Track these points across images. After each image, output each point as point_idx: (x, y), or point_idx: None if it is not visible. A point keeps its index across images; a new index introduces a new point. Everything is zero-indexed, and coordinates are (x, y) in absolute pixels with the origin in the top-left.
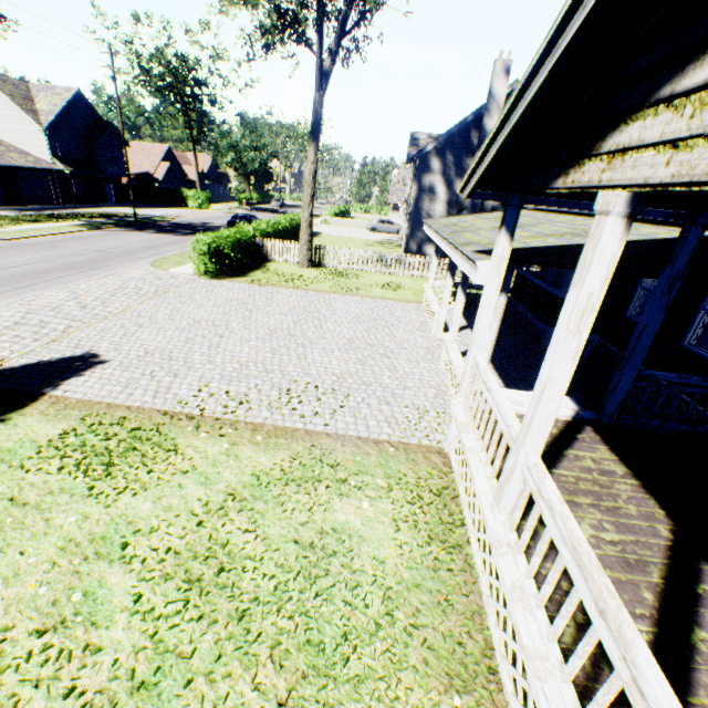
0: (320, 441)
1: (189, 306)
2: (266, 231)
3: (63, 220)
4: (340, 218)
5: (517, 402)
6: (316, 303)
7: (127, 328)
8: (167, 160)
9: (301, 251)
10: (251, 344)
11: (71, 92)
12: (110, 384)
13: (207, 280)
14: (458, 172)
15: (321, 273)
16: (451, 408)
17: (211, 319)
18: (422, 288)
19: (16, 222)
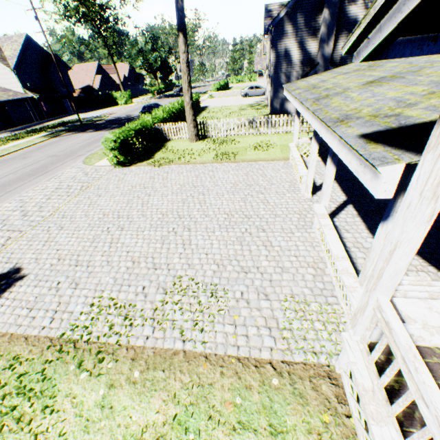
0: (198, 371)
1: (103, 199)
2: (162, 117)
3: (36, 134)
4: (220, 91)
5: (429, 325)
6: (202, 176)
7: (51, 231)
8: (99, 74)
9: (189, 129)
10: (145, 234)
11: (22, 37)
12: (19, 306)
13: (120, 168)
14: (308, 31)
15: (206, 144)
16: (345, 349)
17: (117, 209)
18: (287, 143)
19: (6, 142)
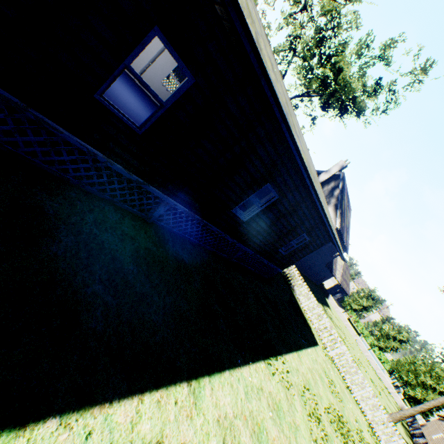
0: None
1: None
2: None
3: None
4: None
5: None
6: None
7: None
8: None
9: None
10: None
11: None
12: None
13: None
14: None
15: None
16: None
17: None
18: None
19: None
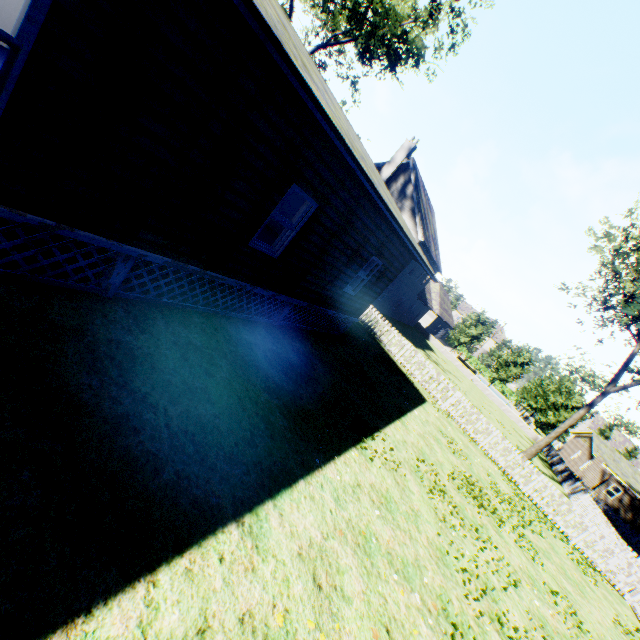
0: None
1: None
2: None
3: None
4: None
5: None
6: None
7: None
8: None
9: None
10: None
11: None
12: None
13: None
14: None
15: None
16: None
17: None
18: None
19: None
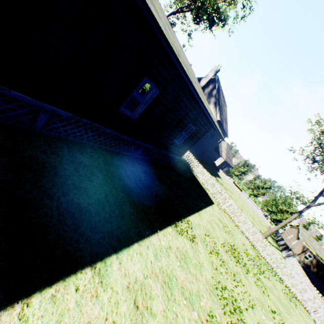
0: None
1: None
2: None
3: None
4: None
5: None
6: None
7: None
8: None
9: None
10: None
11: None
12: None
13: None
14: None
15: None
16: None
17: None
18: None
19: None
